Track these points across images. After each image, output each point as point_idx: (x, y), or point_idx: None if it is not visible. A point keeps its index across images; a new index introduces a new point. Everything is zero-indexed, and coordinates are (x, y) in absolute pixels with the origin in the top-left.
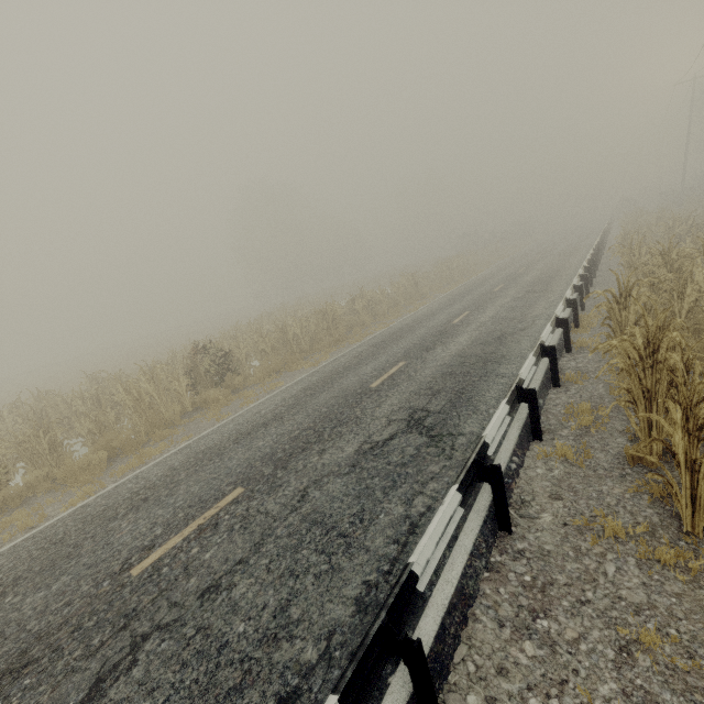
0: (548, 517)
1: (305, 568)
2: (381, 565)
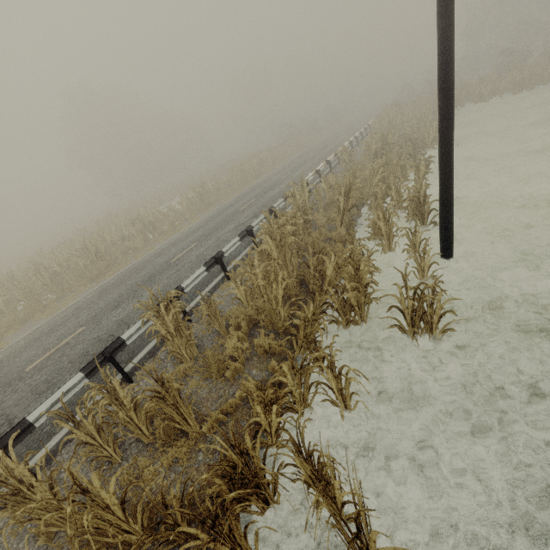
0: None
1: None
2: None
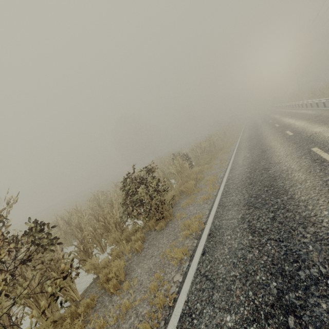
0: None
1: None
2: None
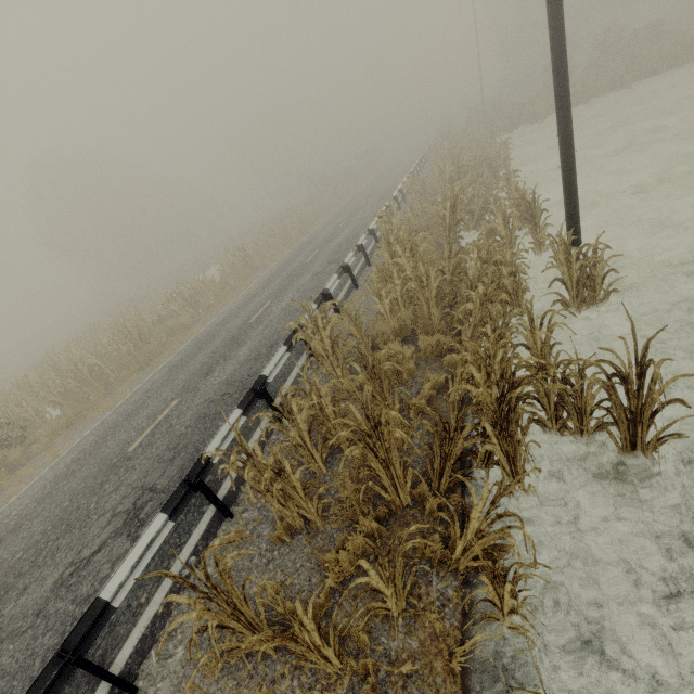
0: (180, 652)
1: None
2: None
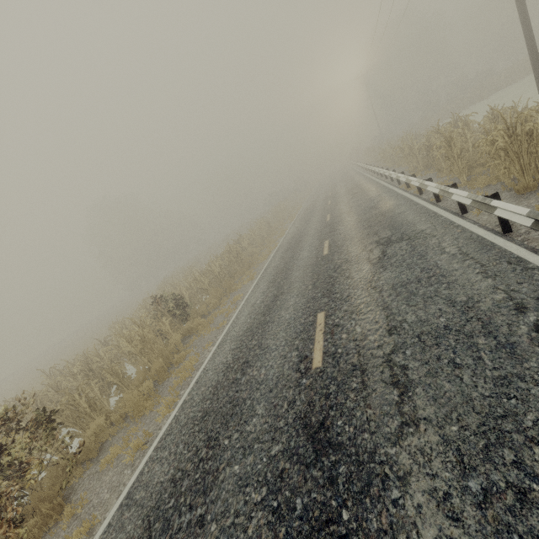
0: None
1: (433, 292)
2: (474, 267)
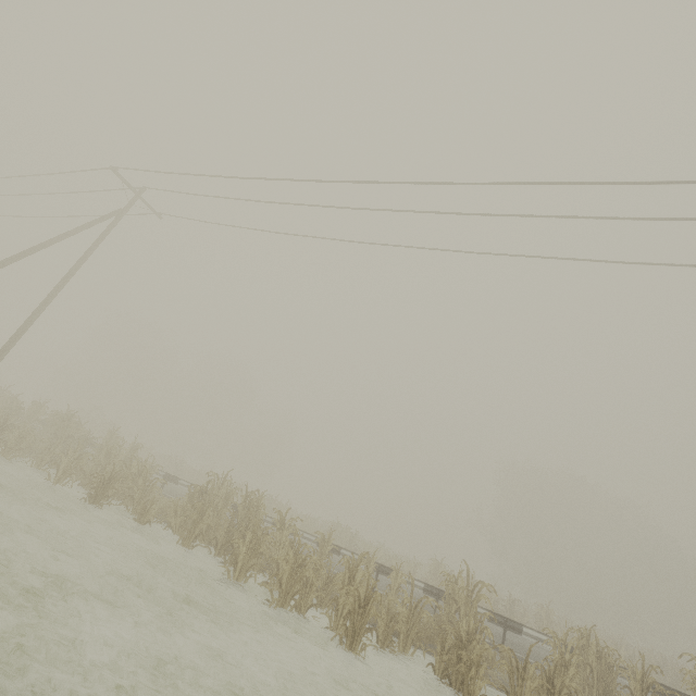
0: None
1: None
2: None
